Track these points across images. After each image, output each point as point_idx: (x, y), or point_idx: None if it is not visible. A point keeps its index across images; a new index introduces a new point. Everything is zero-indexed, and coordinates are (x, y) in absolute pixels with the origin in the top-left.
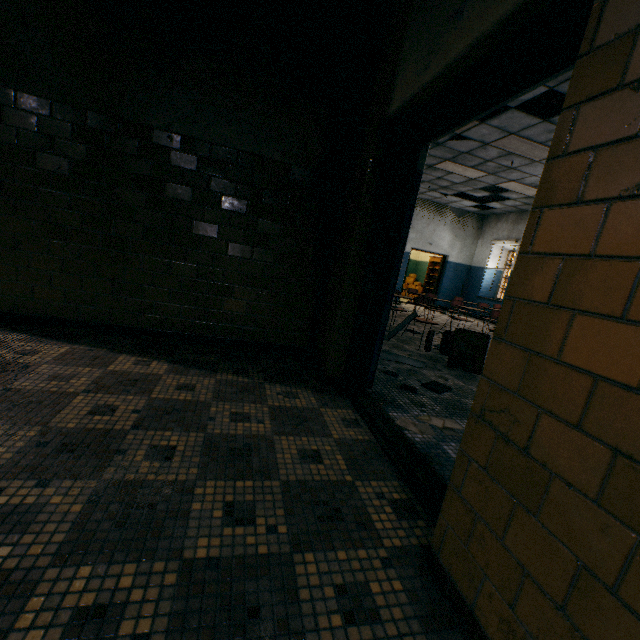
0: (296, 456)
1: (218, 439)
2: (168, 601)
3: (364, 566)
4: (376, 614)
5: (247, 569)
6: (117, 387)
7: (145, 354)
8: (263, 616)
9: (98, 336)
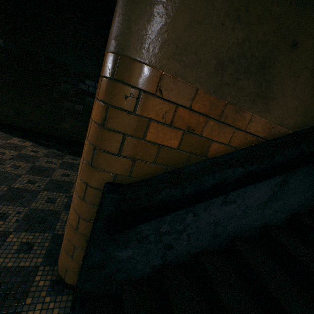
0: (61, 174)
1: (37, 166)
2: (3, 192)
3: (60, 196)
4: (55, 202)
5: (27, 191)
6: (9, 147)
7: (25, 138)
8: (25, 198)
9: (8, 129)
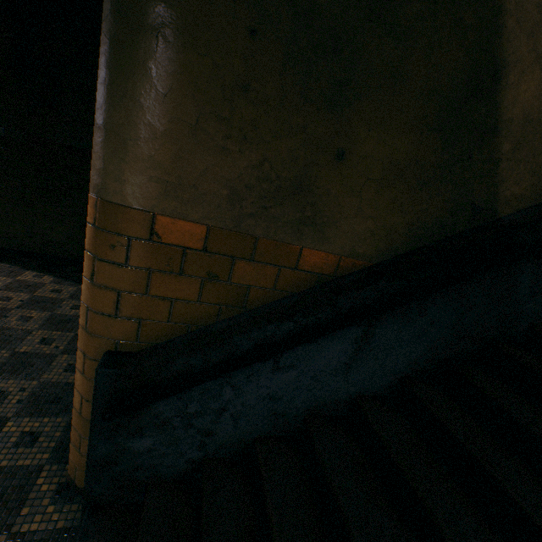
0: None
1: (58, 316)
2: (3, 359)
3: None
4: None
5: (38, 356)
6: (18, 288)
7: (43, 271)
8: (35, 366)
9: (19, 258)
